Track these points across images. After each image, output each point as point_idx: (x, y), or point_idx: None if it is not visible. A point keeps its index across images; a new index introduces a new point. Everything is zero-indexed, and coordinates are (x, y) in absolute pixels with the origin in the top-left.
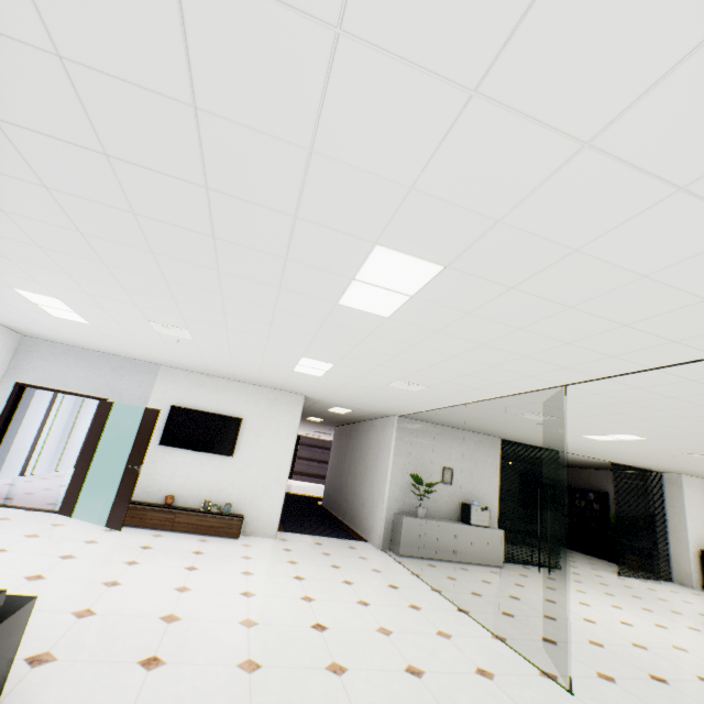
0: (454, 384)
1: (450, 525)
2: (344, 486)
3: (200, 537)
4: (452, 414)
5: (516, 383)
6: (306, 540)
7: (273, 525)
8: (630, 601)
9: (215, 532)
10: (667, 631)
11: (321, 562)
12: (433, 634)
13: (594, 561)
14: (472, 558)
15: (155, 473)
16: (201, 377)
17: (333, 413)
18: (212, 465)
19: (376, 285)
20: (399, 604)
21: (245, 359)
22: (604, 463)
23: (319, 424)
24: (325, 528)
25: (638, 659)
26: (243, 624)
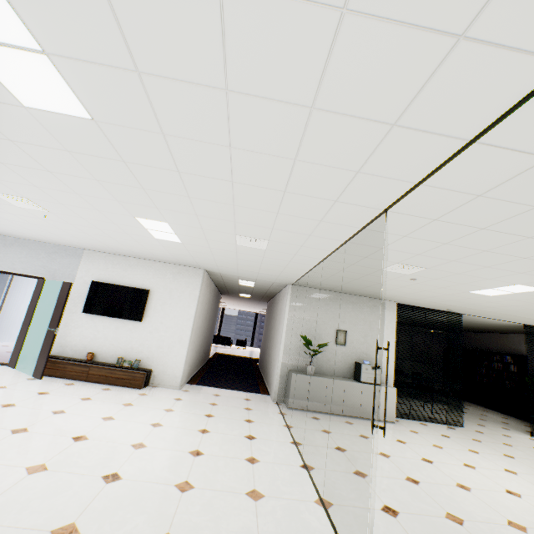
0: (284, 232)
1: (339, 382)
2: (266, 349)
3: (108, 386)
4: (328, 276)
5: (335, 217)
6: (207, 392)
7: (177, 378)
8: (533, 465)
9: (121, 383)
10: None
11: (199, 411)
12: (242, 493)
13: (509, 420)
14: (362, 413)
15: (81, 335)
16: (117, 258)
17: (247, 287)
18: (126, 329)
19: None
20: (237, 456)
21: (110, 230)
22: (517, 326)
23: (254, 300)
24: (238, 383)
25: None
26: (29, 469)
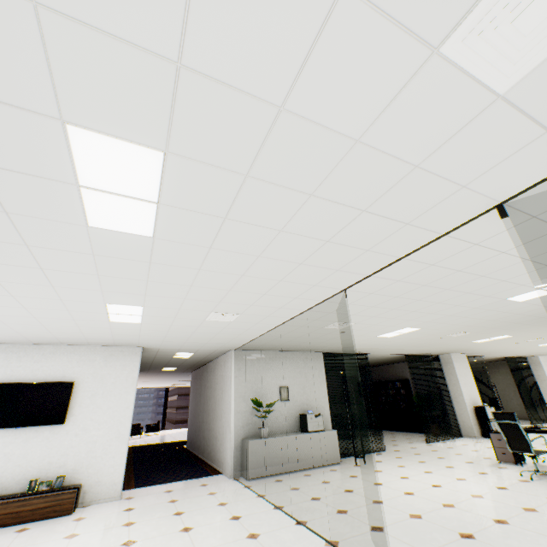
0: (260, 307)
1: (291, 437)
2: (201, 425)
3: (21, 526)
4: (275, 337)
5: (308, 295)
6: (155, 491)
7: (116, 485)
8: (437, 463)
9: (41, 515)
10: (466, 483)
11: (164, 513)
12: None
13: (409, 436)
14: (314, 462)
15: None
16: (24, 348)
17: (180, 359)
18: (40, 439)
19: (111, 192)
20: (237, 538)
21: (53, 317)
22: (401, 357)
23: (176, 372)
24: (181, 471)
25: (449, 520)
26: None
